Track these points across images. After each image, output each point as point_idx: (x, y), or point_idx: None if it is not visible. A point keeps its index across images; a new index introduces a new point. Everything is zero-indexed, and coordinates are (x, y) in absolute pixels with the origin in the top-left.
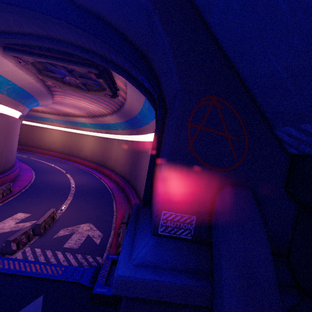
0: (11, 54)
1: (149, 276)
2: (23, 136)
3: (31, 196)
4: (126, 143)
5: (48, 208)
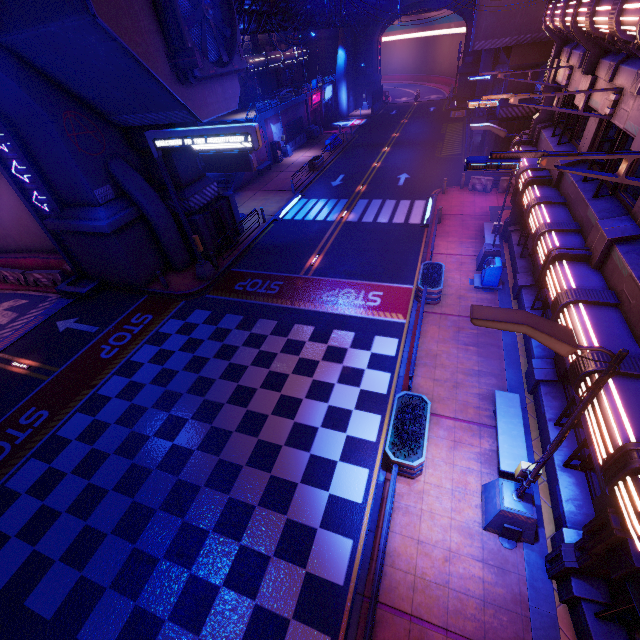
0: None
1: (116, 218)
2: None
3: None
4: None
5: None
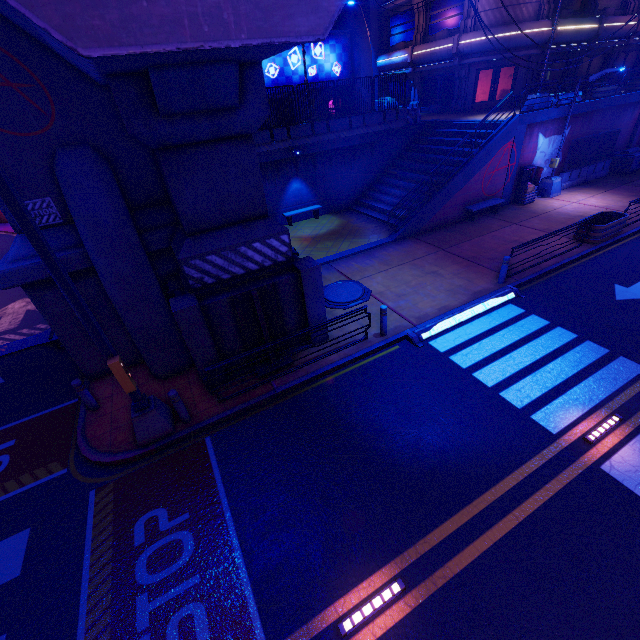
0: None
1: (26, 263)
2: None
3: None
4: None
5: None
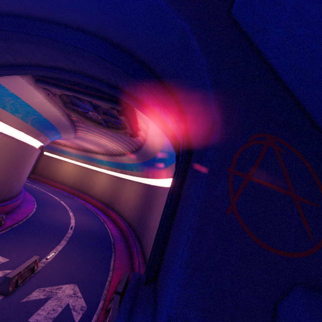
0: (42, 86)
1: None
2: (40, 166)
3: (21, 234)
4: (139, 185)
5: (33, 254)
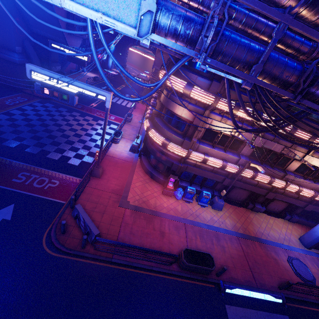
0: None
1: (22, 60)
2: None
3: None
4: None
5: None
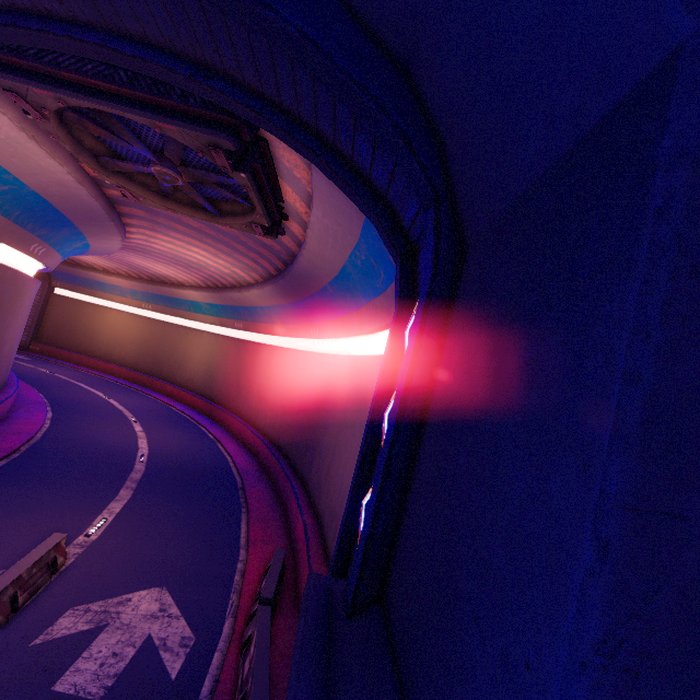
0: None
1: None
2: (51, 322)
3: (18, 484)
4: (291, 356)
5: (51, 527)
